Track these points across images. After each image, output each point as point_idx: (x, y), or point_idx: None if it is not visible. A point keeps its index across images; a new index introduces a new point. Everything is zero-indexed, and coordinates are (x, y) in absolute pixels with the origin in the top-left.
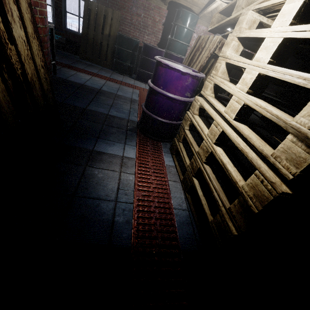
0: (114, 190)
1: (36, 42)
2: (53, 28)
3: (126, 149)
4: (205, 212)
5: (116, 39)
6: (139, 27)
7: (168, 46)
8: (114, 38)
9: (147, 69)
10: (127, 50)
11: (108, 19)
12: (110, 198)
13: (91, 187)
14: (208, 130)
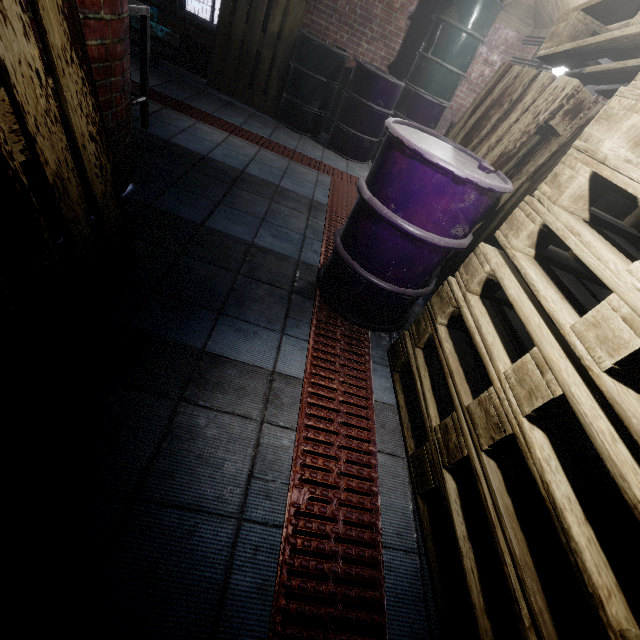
0: (240, 481)
1: (75, 72)
2: (146, 16)
3: (284, 351)
4: (469, 601)
5: (294, 47)
6: (351, 21)
7: (415, 73)
8: (289, 44)
9: (355, 126)
10: (316, 76)
11: None
12: (227, 509)
13: (184, 471)
14: (505, 355)
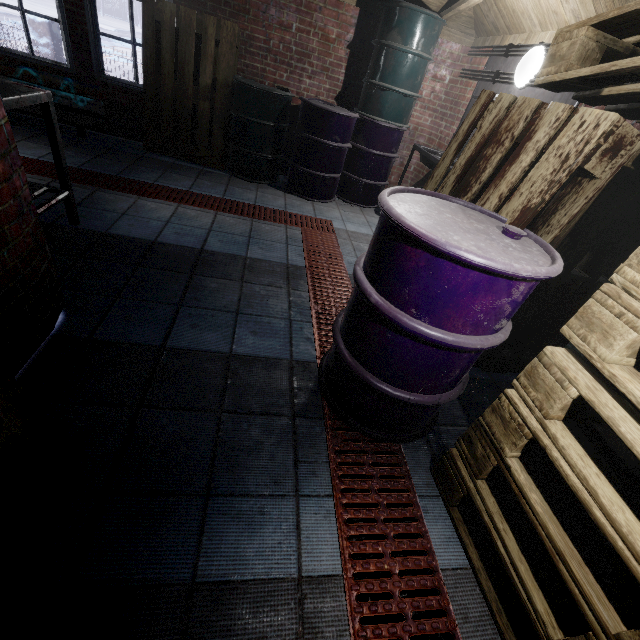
0: None
1: None
2: (48, 102)
3: (306, 530)
4: None
5: (232, 95)
6: (287, 59)
7: (366, 102)
8: (226, 93)
9: (314, 166)
10: (262, 122)
11: (207, 44)
12: None
13: None
14: None
